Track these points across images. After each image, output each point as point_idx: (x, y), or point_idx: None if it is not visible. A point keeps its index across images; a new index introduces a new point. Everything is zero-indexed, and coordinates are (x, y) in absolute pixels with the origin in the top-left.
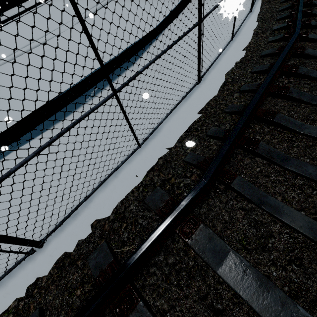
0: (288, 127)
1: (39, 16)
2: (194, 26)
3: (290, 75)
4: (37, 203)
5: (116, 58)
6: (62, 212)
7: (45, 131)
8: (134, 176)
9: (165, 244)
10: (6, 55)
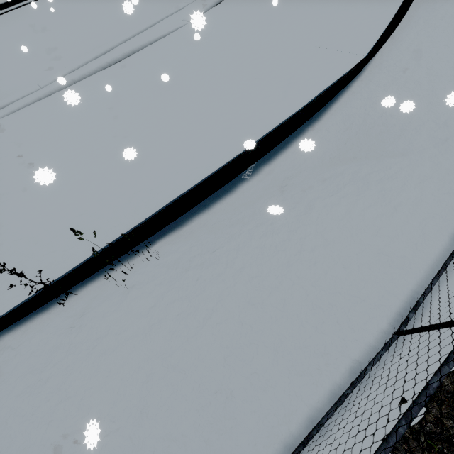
0: None
1: None
2: None
3: None
4: (221, 404)
5: (302, 111)
6: (274, 441)
7: (181, 224)
8: (398, 400)
9: None
10: (94, 54)
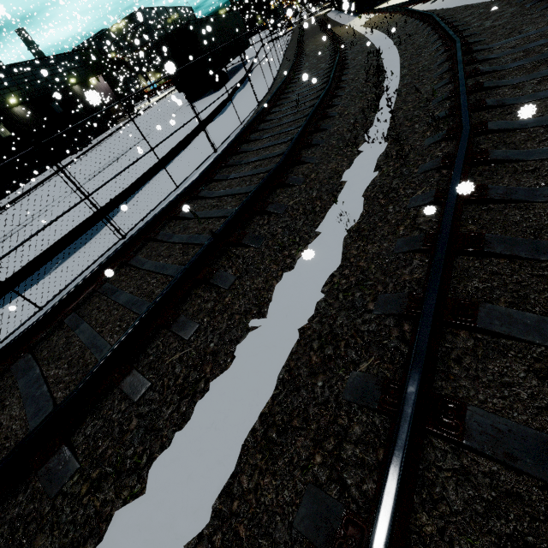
0: (136, 266)
1: (52, 186)
2: (78, 203)
3: (177, 219)
4: None
5: (77, 228)
6: None
7: None
8: None
9: (3, 376)
10: None
